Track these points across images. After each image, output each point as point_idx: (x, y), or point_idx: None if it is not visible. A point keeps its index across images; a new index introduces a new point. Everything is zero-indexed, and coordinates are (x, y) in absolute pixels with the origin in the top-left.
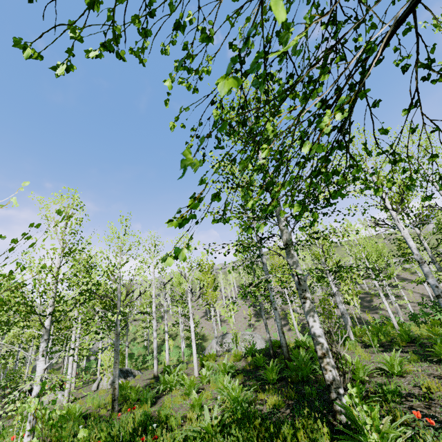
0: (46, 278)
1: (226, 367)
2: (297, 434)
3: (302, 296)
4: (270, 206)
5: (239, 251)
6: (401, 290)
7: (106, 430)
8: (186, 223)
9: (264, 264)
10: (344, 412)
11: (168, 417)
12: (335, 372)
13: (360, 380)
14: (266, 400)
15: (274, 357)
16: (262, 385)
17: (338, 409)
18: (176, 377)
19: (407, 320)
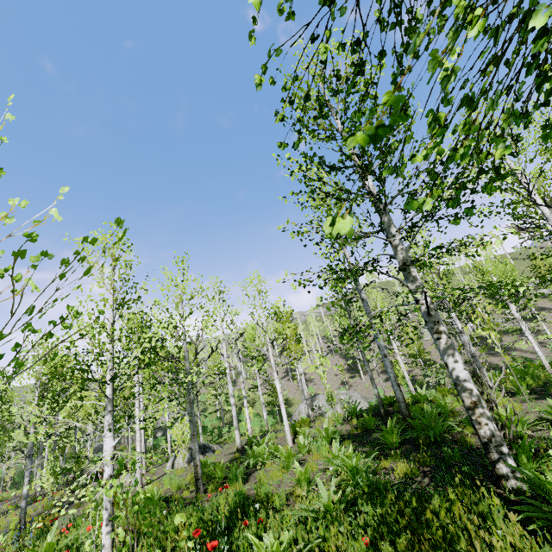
0: (99, 339)
1: (328, 432)
2: (452, 508)
3: (434, 330)
4: (460, 150)
5: (343, 278)
6: (541, 322)
7: (195, 515)
8: (386, 132)
9: (363, 300)
10: (512, 477)
11: (269, 495)
12: (493, 426)
13: (516, 436)
14: (391, 469)
15: (386, 417)
16: (380, 451)
17: (503, 473)
18: (267, 448)
19: (551, 361)
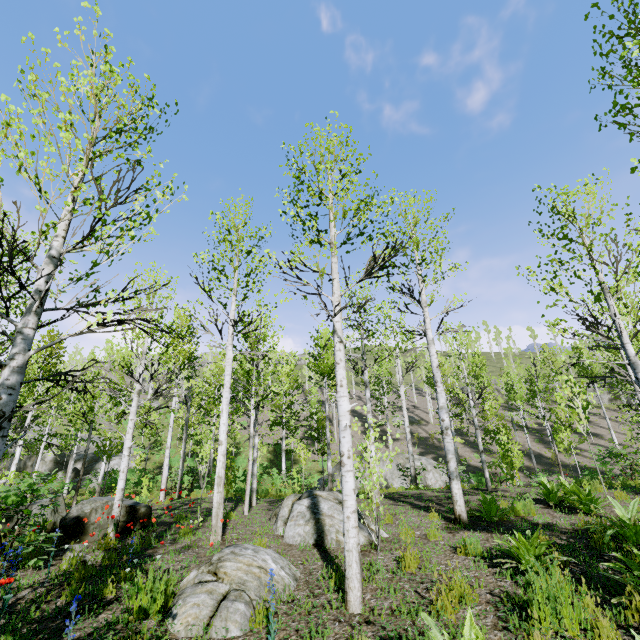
0: None
1: None
2: None
3: None
4: None
5: None
6: None
7: None
8: None
9: None
10: None
11: None
12: None
13: None
14: None
15: None
16: None
17: None
18: None
19: None
